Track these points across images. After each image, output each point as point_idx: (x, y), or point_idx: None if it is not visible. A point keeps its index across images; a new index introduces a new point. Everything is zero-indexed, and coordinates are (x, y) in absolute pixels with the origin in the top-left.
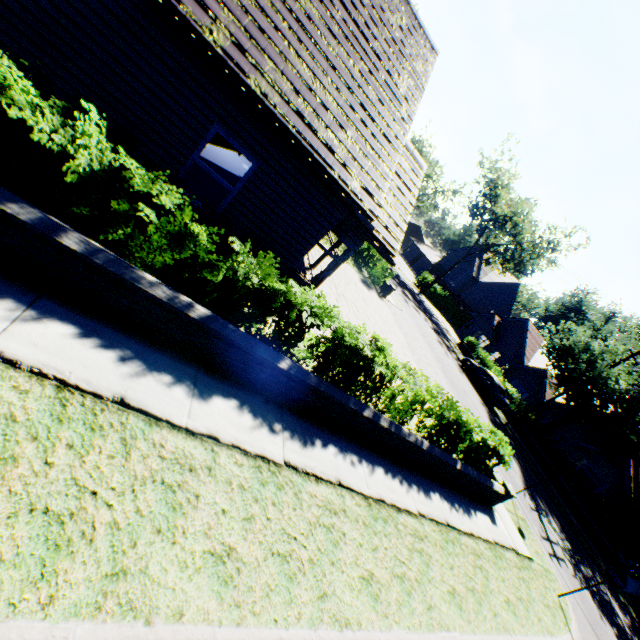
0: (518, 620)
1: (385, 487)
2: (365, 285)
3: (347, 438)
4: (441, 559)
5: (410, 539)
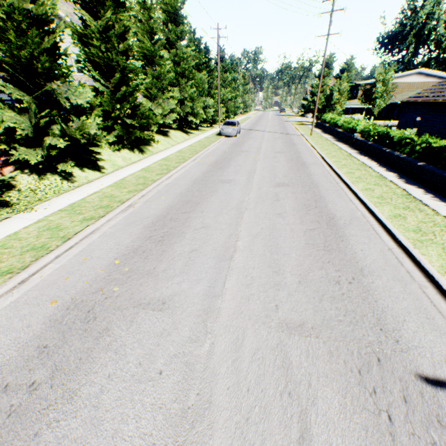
0: (445, 269)
1: (433, 204)
2: None
3: (441, 195)
4: (420, 218)
5: (410, 206)
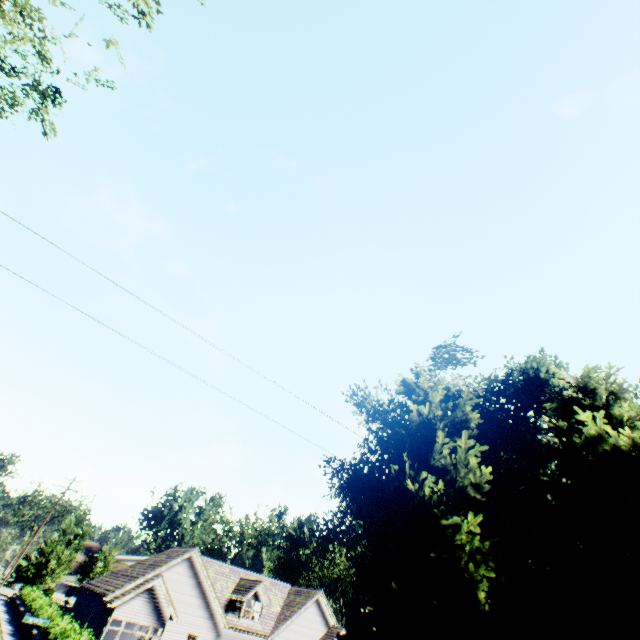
0: None
1: None
2: None
3: None
4: None
5: None
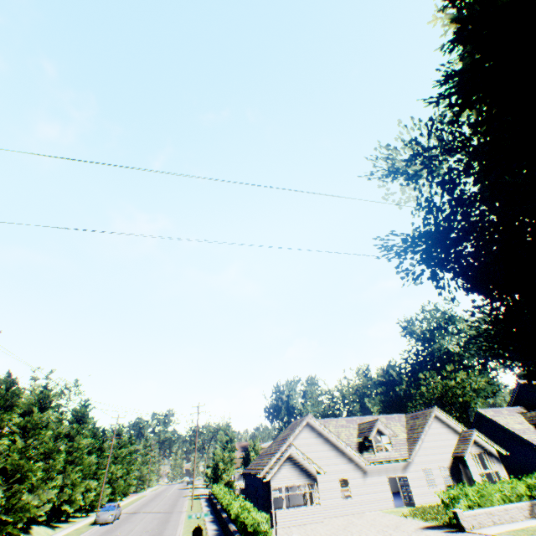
0: None
1: None
2: (428, 527)
3: None
4: None
5: None
